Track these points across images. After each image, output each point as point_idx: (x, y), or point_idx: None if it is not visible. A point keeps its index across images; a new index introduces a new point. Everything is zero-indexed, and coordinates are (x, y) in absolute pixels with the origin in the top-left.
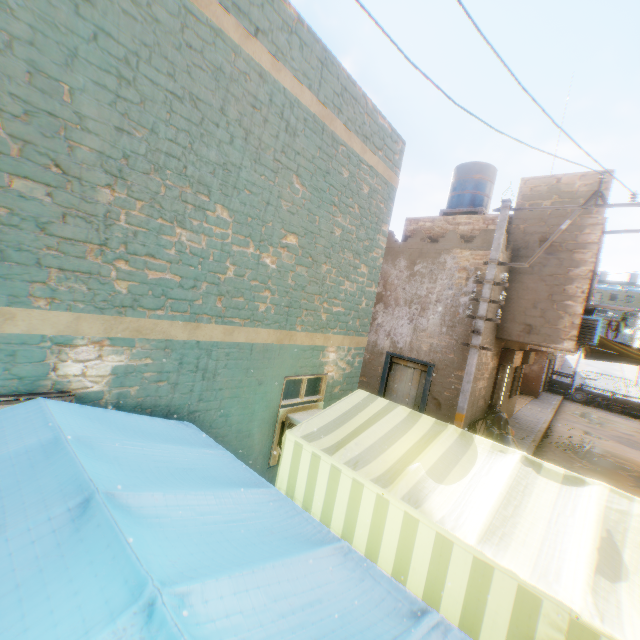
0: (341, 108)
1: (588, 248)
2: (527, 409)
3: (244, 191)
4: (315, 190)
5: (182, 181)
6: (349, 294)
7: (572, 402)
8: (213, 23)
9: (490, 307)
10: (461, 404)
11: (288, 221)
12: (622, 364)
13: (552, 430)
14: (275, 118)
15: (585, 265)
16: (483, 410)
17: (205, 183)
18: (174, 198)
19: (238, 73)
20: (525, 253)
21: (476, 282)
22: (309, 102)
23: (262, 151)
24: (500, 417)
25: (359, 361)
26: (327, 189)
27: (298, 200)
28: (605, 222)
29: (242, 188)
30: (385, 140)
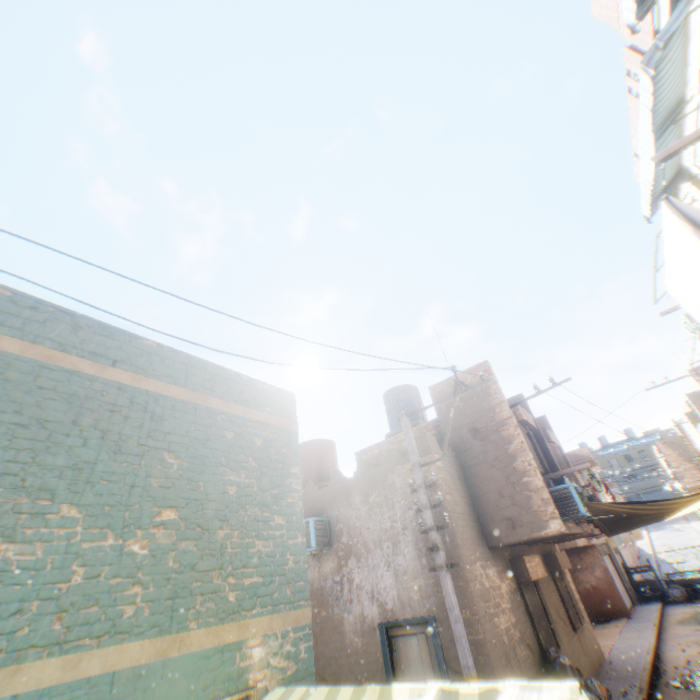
0: (213, 388)
1: (508, 423)
2: (621, 639)
3: (101, 482)
4: (194, 458)
5: (19, 493)
6: (265, 555)
7: (675, 604)
8: (70, 367)
9: (456, 513)
10: (463, 659)
11: (162, 496)
12: (695, 527)
13: (662, 659)
14: (138, 413)
15: (516, 438)
16: (535, 662)
17: (50, 488)
18: (6, 513)
19: (95, 392)
20: (465, 446)
21: (413, 491)
22: (176, 392)
23: (124, 442)
24: (561, 664)
25: (307, 646)
26: (210, 454)
27: (173, 473)
28: (523, 397)
29: (99, 480)
30: (270, 398)
